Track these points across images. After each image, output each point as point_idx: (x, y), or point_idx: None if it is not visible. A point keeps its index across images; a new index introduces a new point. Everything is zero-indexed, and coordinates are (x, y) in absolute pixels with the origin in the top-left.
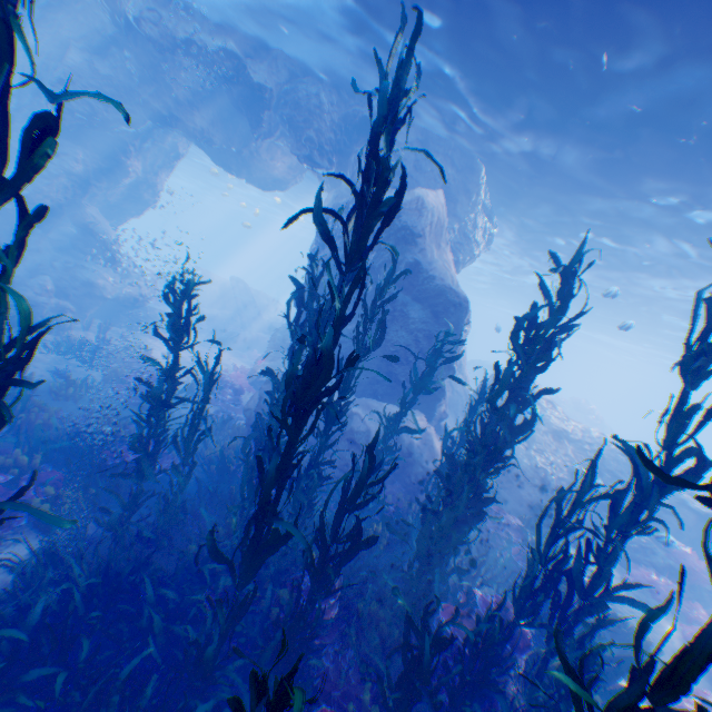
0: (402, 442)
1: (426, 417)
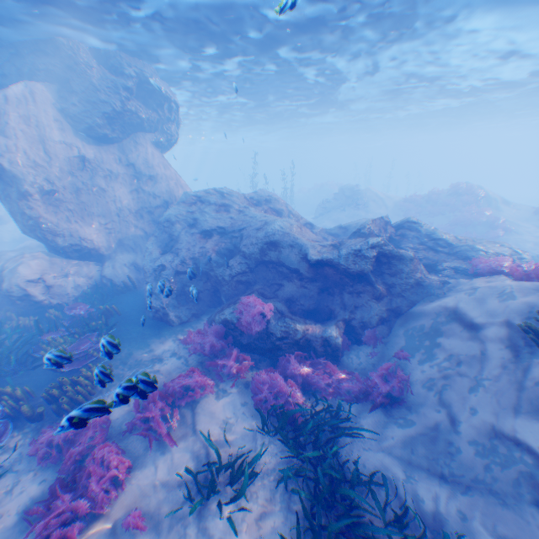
0: (2, 275)
1: (62, 253)
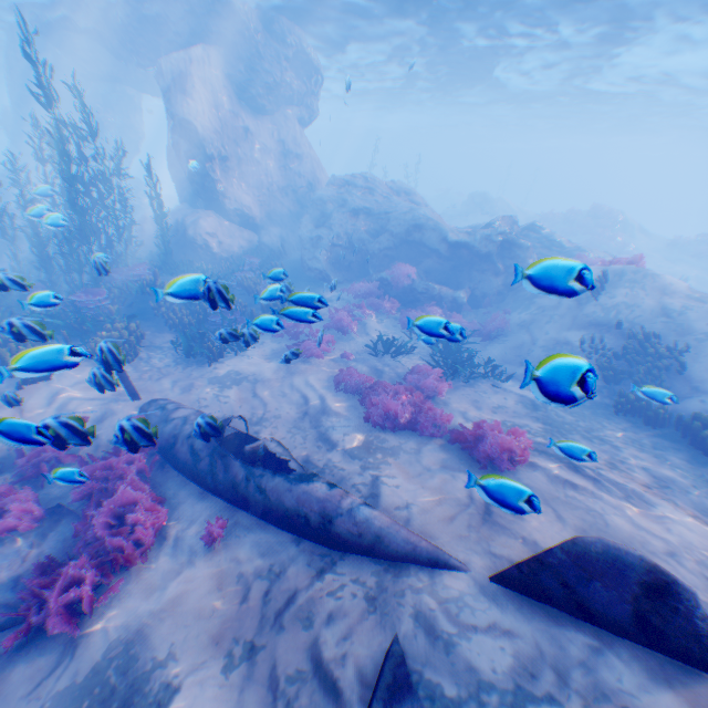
0: (184, 227)
1: (226, 217)
